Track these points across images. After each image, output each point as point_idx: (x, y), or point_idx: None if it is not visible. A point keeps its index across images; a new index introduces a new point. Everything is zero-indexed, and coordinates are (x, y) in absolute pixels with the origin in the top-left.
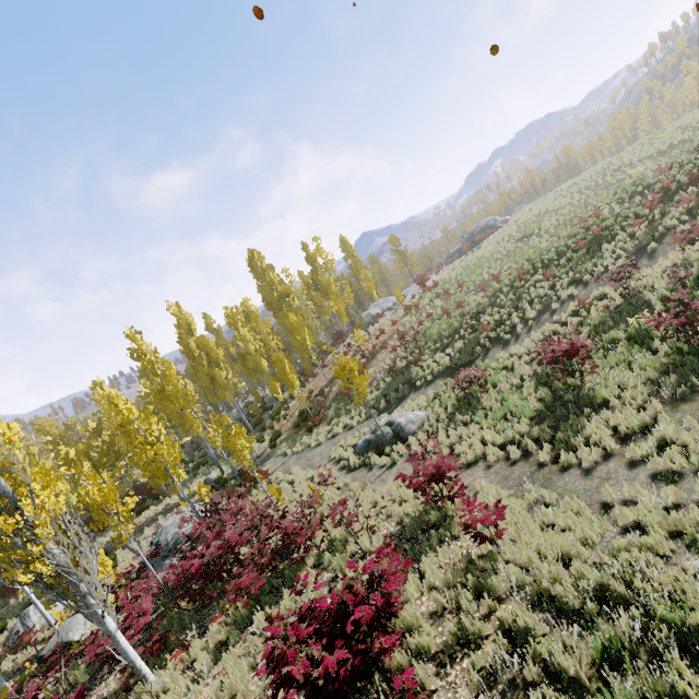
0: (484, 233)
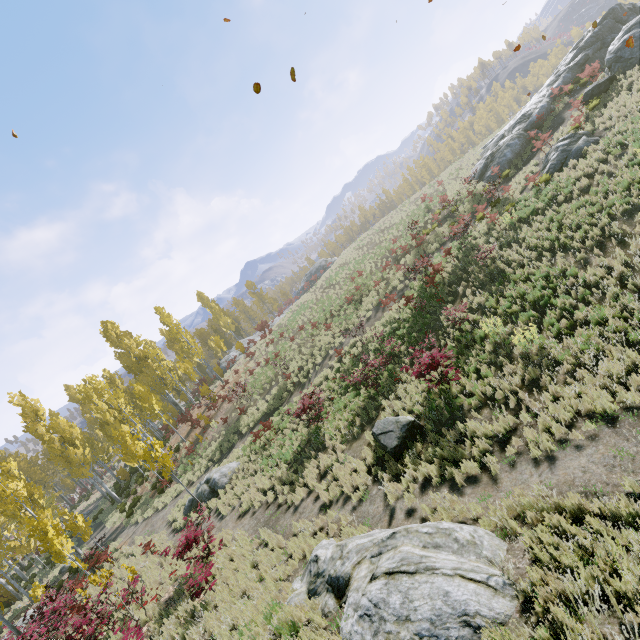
0: (319, 272)
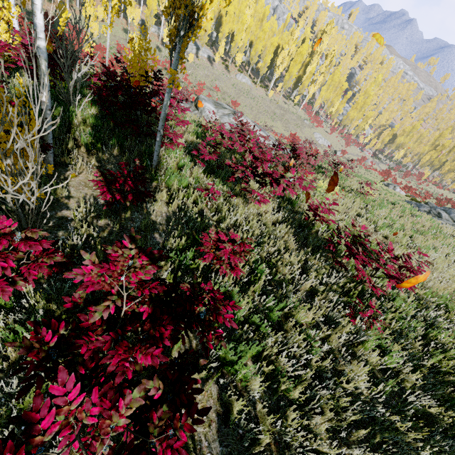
0: None
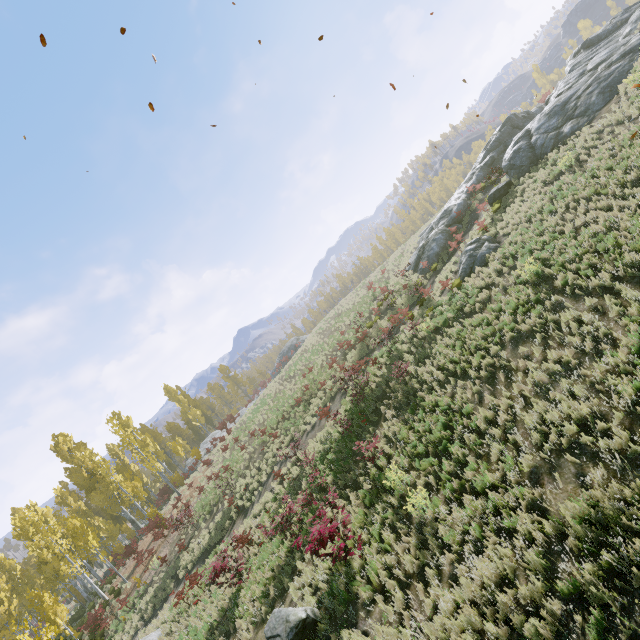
0: (290, 352)
